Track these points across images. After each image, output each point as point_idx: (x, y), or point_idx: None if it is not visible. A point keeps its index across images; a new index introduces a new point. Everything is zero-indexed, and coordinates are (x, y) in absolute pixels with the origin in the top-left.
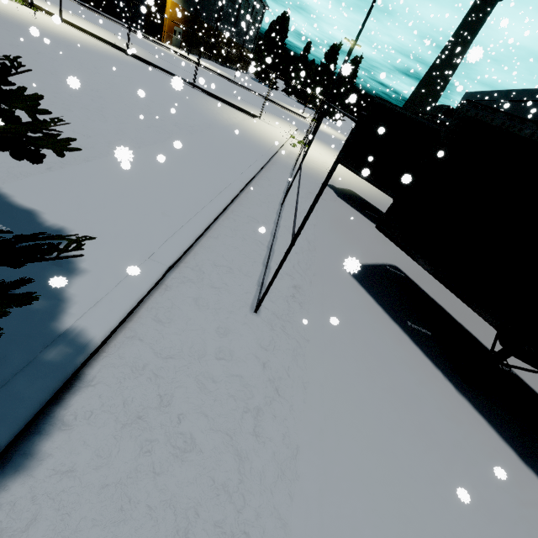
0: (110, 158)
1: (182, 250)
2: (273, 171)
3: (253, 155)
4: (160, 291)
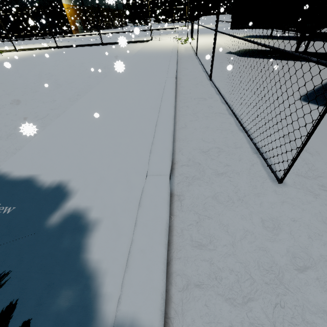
0: (73, 107)
1: (169, 151)
2: (184, 62)
3: (164, 59)
4: (175, 205)
